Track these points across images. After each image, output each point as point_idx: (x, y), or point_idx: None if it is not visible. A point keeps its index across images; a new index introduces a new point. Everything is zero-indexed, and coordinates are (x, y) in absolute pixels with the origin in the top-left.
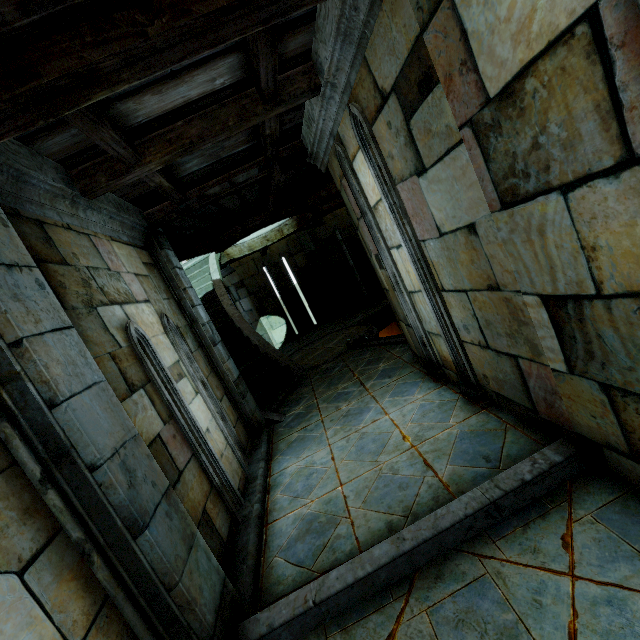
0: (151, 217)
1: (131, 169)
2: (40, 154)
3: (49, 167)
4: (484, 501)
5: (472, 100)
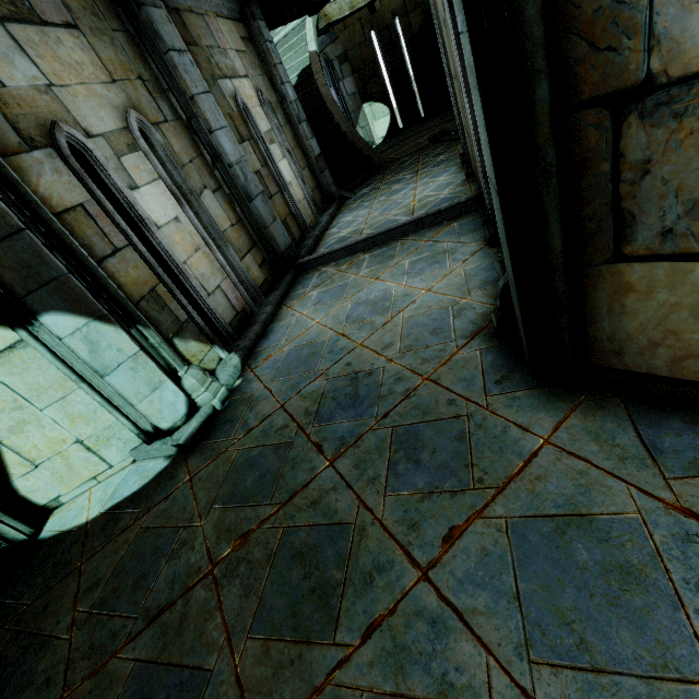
0: None
1: None
2: None
3: None
4: (415, 218)
5: None
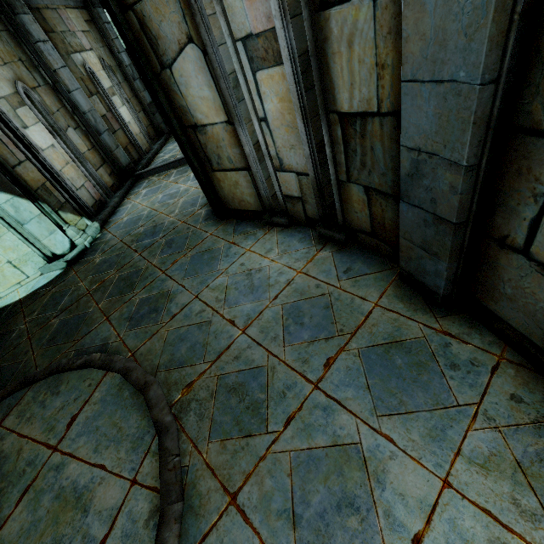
0: None
1: None
2: None
3: None
4: None
5: None
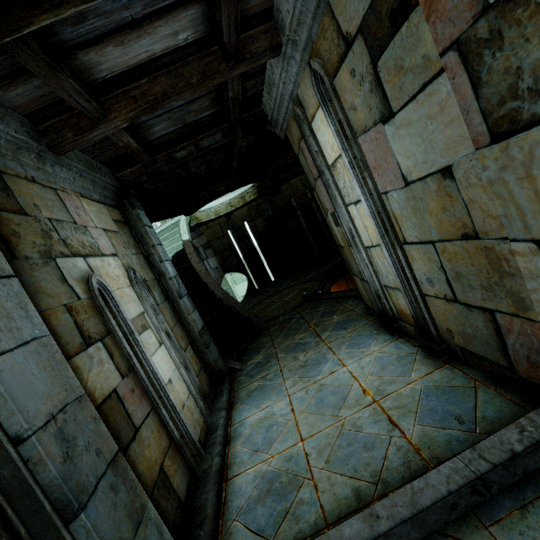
0: (123, 179)
1: (97, 125)
2: (4, 106)
3: (13, 119)
4: (469, 475)
5: (462, 14)
